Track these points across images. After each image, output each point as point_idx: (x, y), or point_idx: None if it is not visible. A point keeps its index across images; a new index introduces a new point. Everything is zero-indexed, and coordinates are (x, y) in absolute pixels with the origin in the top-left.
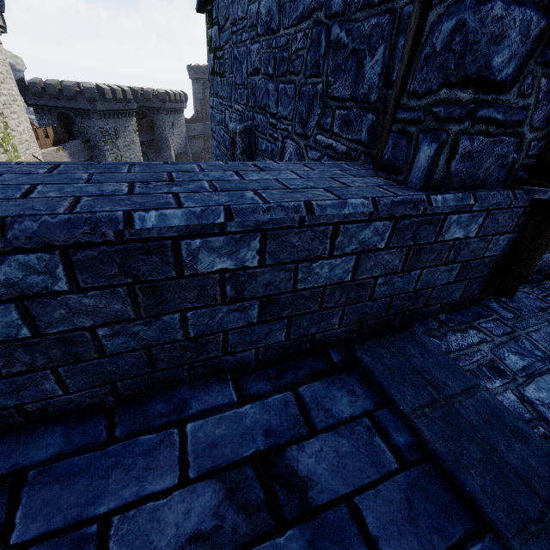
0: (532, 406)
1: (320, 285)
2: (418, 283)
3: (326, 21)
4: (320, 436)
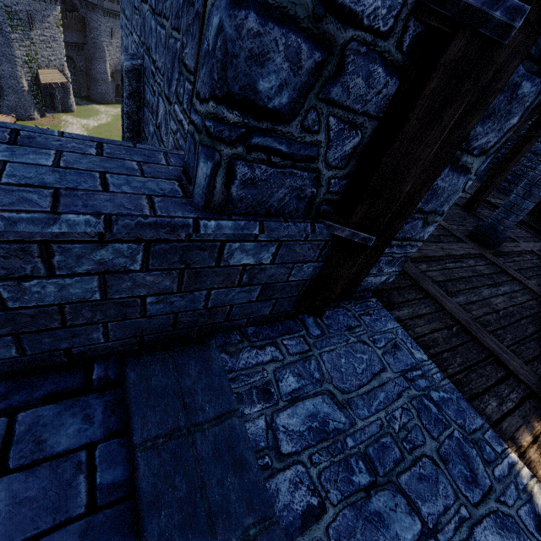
0: (274, 433)
1: (52, 304)
2: (208, 301)
3: None
4: (12, 475)
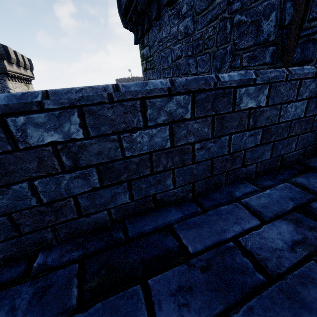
0: None
1: (289, 120)
2: None
3: (229, 16)
4: None
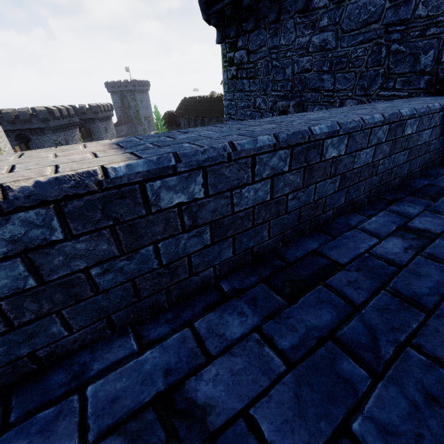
0: None
1: None
2: None
3: (386, 43)
4: None
